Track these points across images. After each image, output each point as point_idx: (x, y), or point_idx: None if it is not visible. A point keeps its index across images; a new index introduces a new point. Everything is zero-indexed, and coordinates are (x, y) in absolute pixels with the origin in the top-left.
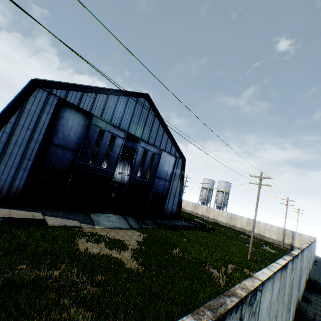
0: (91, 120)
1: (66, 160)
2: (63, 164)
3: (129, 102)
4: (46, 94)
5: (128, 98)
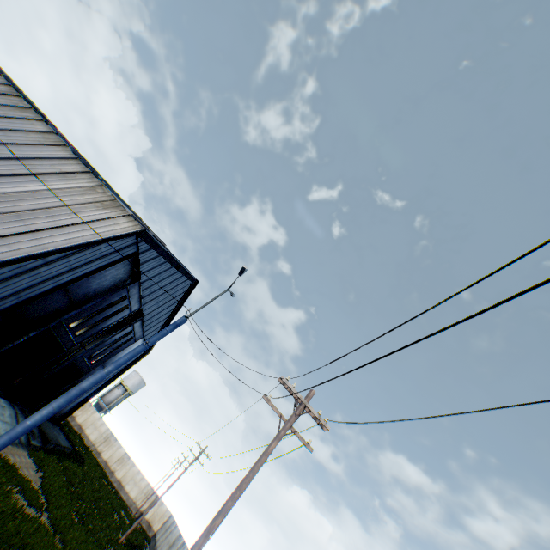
0: (133, 284)
1: (49, 308)
2: (40, 311)
3: (179, 279)
4: (132, 242)
5: (183, 276)
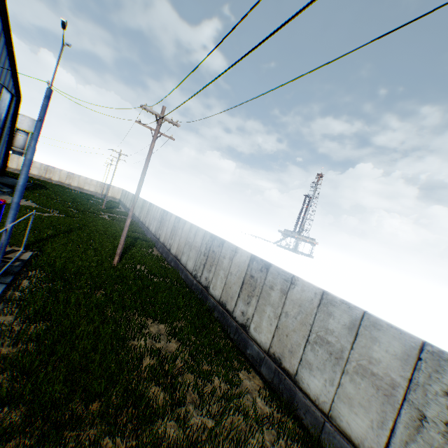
0: None
1: None
2: None
3: None
4: None
5: None
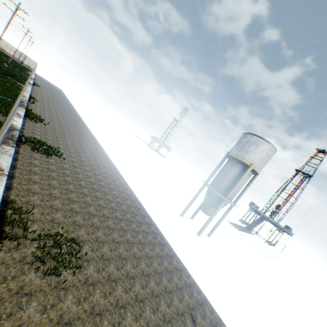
0: None
1: None
2: None
3: None
4: None
5: None
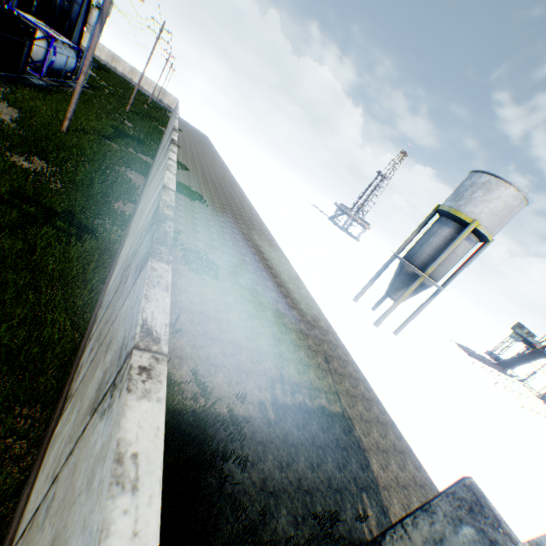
0: None
1: None
2: None
3: None
4: None
5: None
